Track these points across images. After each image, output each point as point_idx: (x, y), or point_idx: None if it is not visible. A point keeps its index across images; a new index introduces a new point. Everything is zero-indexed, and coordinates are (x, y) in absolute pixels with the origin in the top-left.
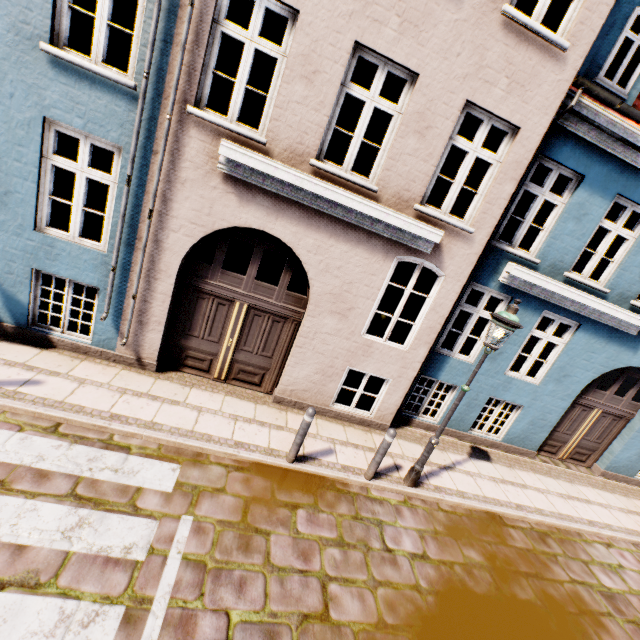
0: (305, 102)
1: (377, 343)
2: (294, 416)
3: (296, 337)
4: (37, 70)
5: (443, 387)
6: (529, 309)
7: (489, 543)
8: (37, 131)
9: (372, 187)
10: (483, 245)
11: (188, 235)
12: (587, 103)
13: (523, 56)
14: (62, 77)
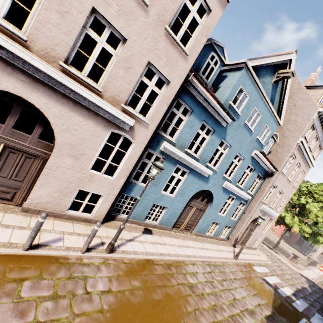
0: (58, 26)
1: (97, 175)
2: (37, 219)
3: (43, 169)
4: None
5: (133, 199)
6: (171, 163)
7: (145, 275)
8: None
9: (99, 89)
10: (153, 131)
11: None
12: (195, 81)
13: (172, 51)
14: None
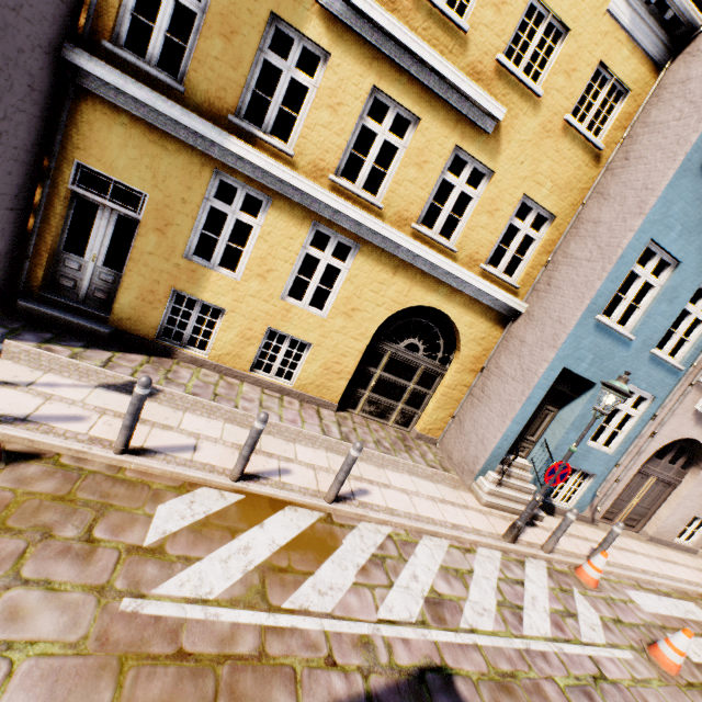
0: None
1: None
2: (664, 550)
3: (671, 496)
4: (640, 361)
5: None
6: None
7: None
8: None
9: None
10: None
11: (659, 443)
12: None
13: None
14: (649, 364)
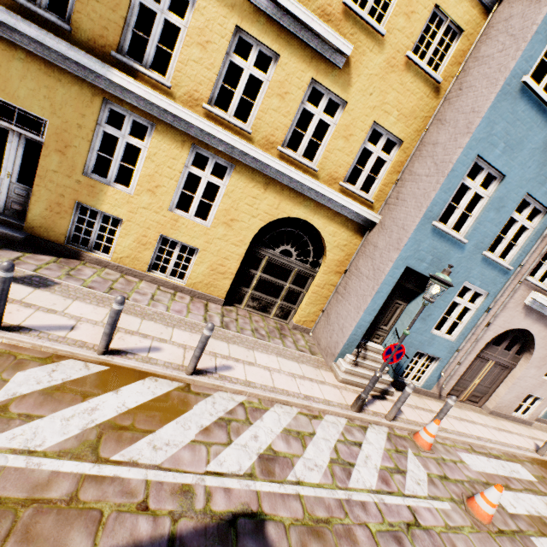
0: None
1: (546, 380)
2: (502, 422)
3: (508, 377)
4: (474, 261)
5: None
6: None
7: None
8: (458, 287)
9: None
10: None
11: (494, 332)
12: None
13: None
14: (482, 264)
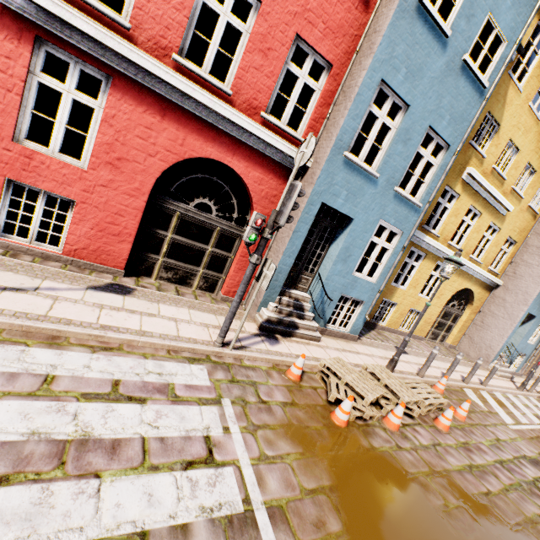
0: None
1: None
2: None
3: None
4: None
5: None
6: None
7: None
8: None
9: None
10: None
11: None
12: None
13: None
14: None
